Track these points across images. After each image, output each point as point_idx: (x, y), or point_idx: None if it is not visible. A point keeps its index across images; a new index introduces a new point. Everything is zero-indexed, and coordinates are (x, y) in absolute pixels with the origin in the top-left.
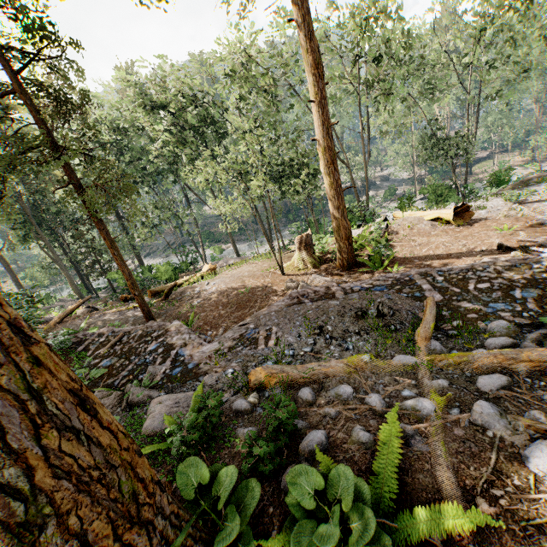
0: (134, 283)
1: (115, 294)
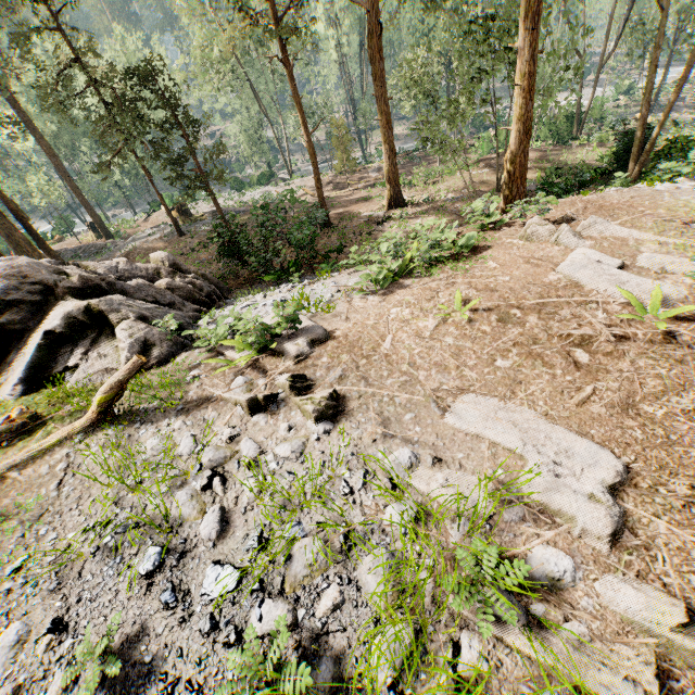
0: None
1: None
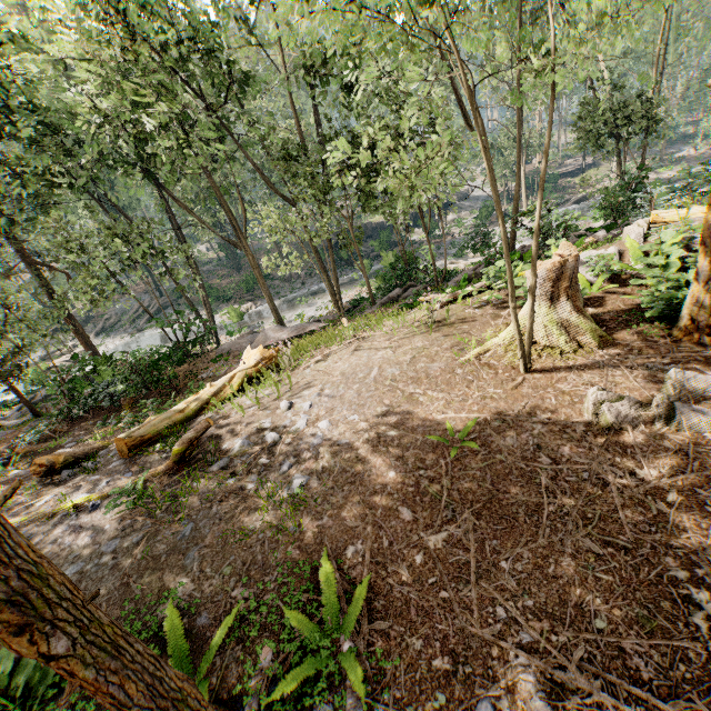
0: (28, 587)
1: (34, 427)
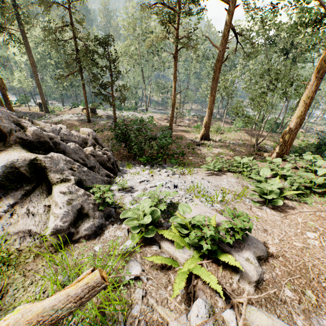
0: None
1: None
